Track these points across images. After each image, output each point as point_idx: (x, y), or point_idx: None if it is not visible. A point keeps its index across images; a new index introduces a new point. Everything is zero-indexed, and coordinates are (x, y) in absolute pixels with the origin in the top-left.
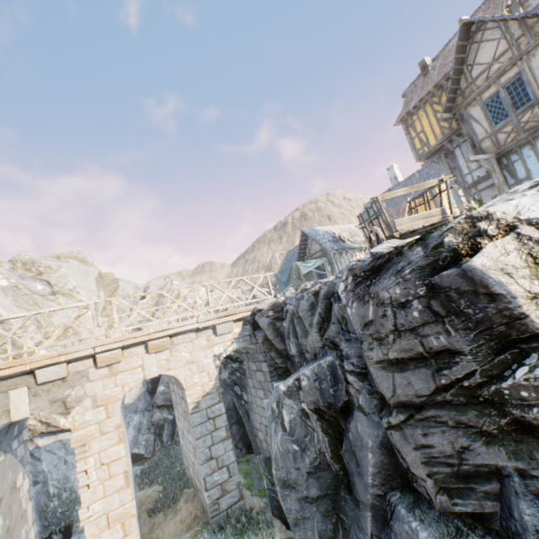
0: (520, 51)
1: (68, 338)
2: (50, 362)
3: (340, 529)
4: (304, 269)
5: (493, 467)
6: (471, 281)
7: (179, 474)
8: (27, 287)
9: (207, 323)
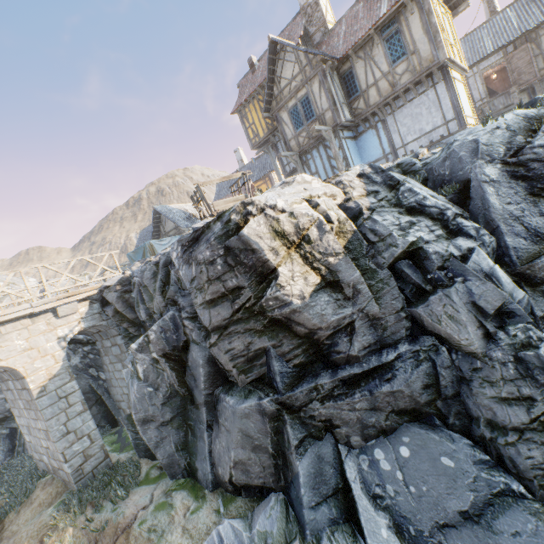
0: (307, 77)
1: None
2: None
3: (189, 432)
4: (159, 248)
5: (263, 349)
6: (244, 243)
7: (30, 473)
8: None
9: (45, 307)
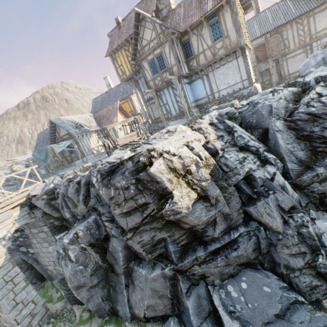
0: (161, 41)
1: None
2: None
3: (111, 289)
4: (58, 149)
5: (162, 238)
6: (151, 177)
7: None
8: None
9: None
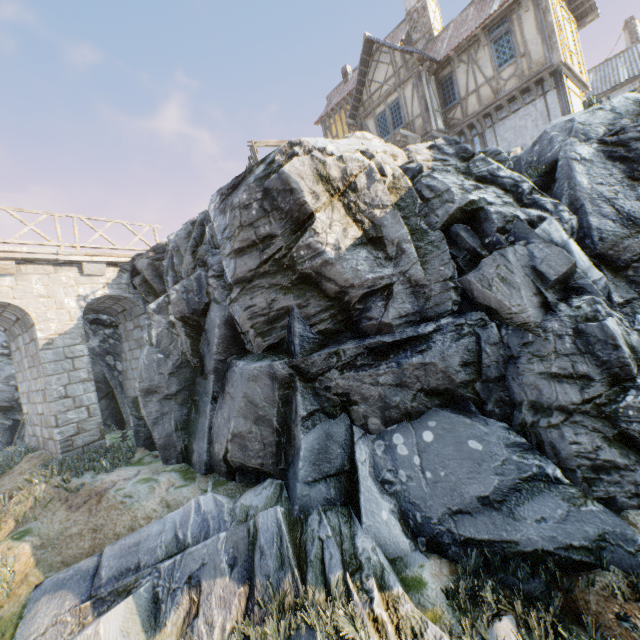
0: (400, 80)
1: None
2: None
3: (193, 409)
4: None
5: (287, 308)
6: (283, 182)
7: (20, 452)
8: None
9: (71, 258)
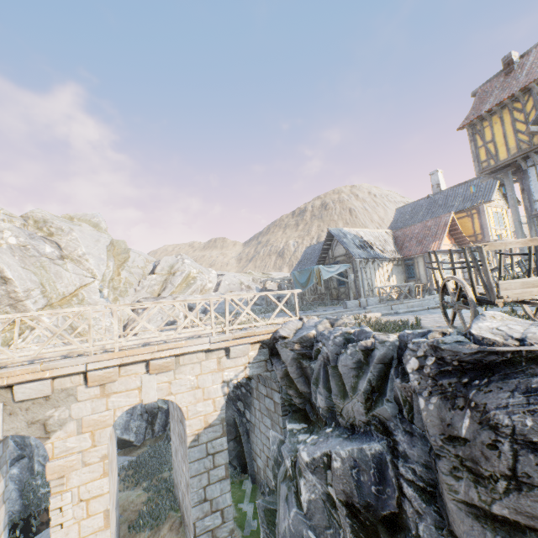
0: None
1: (72, 306)
2: (32, 378)
3: None
4: (326, 274)
5: None
6: None
7: (167, 486)
8: (35, 248)
9: (220, 344)
